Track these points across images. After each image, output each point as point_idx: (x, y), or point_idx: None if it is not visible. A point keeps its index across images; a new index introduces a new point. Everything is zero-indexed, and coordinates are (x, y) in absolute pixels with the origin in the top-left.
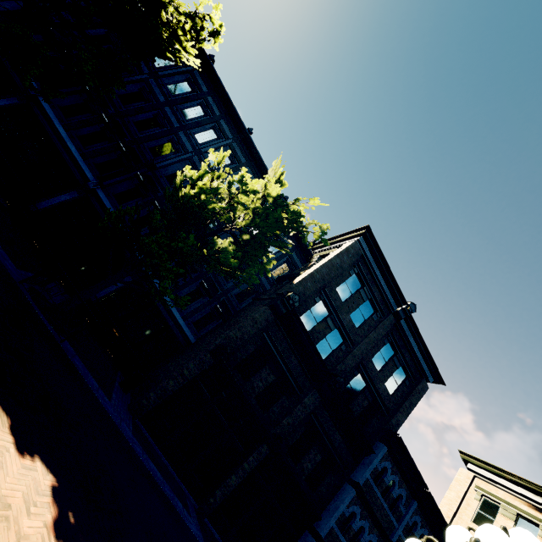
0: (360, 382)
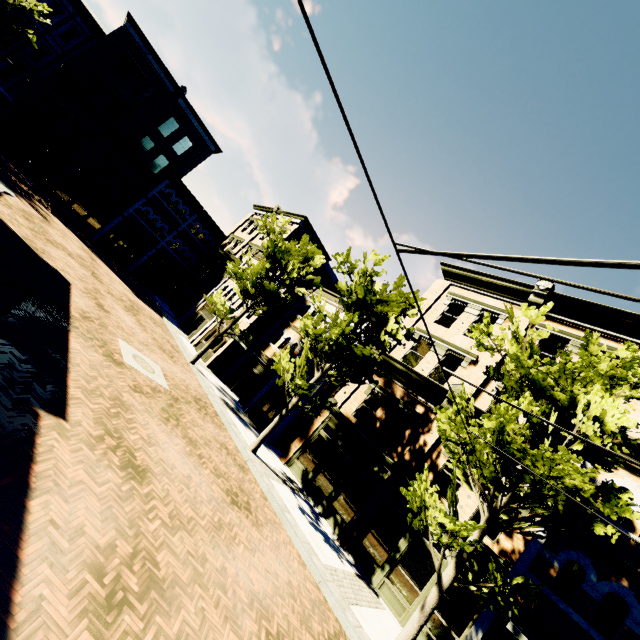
0: (150, 143)
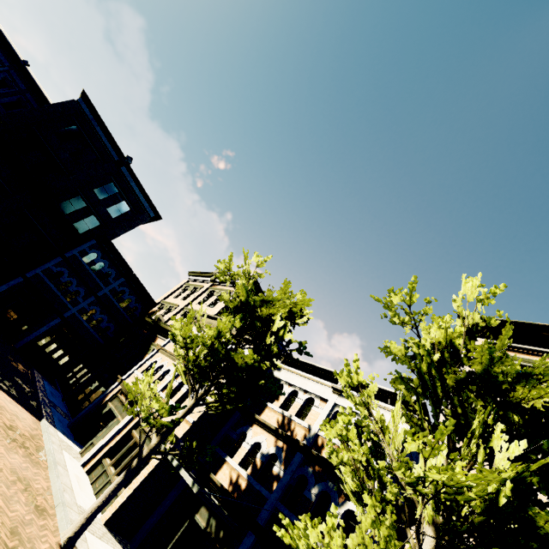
0: (81, 202)
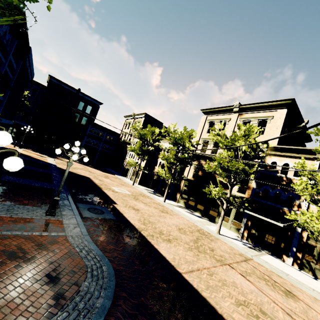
0: (77, 115)
